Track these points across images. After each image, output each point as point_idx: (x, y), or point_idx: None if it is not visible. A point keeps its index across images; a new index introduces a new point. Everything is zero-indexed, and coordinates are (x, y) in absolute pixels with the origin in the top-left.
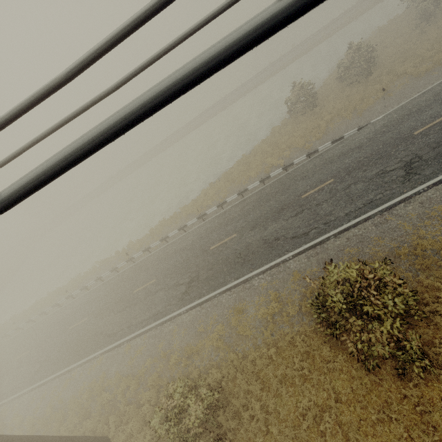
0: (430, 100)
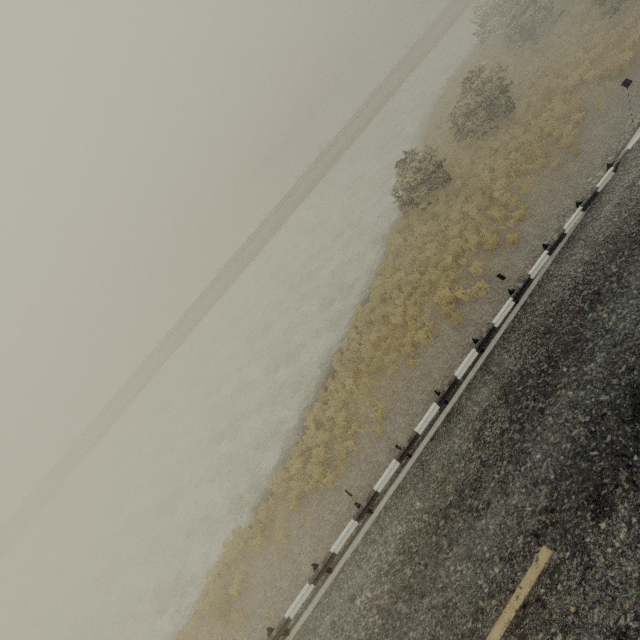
0: None
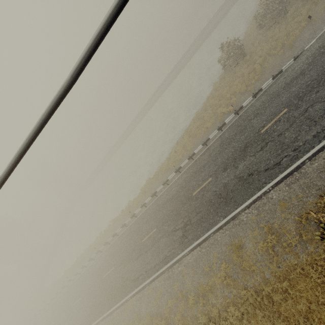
0: None
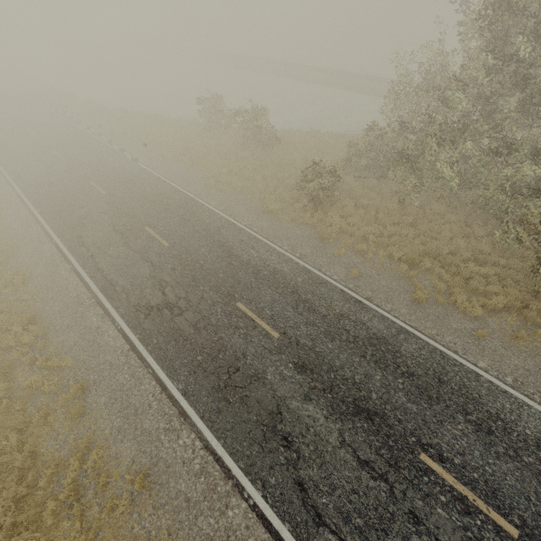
0: (142, 184)
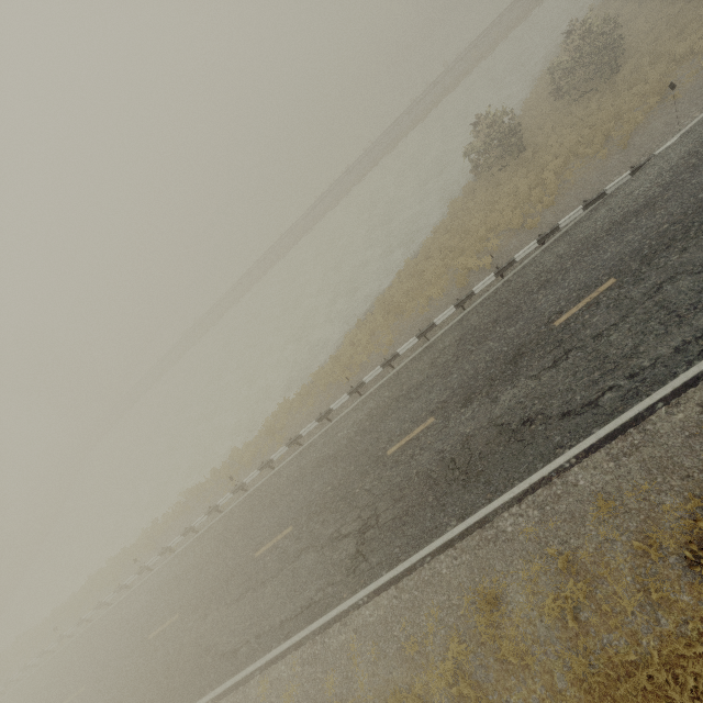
0: None
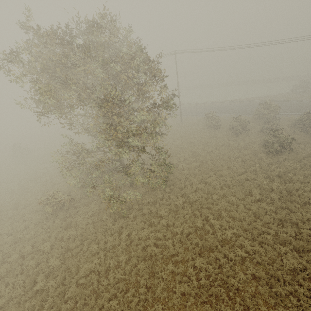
0: None
